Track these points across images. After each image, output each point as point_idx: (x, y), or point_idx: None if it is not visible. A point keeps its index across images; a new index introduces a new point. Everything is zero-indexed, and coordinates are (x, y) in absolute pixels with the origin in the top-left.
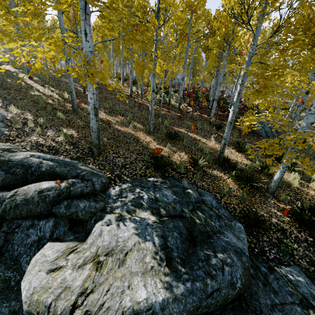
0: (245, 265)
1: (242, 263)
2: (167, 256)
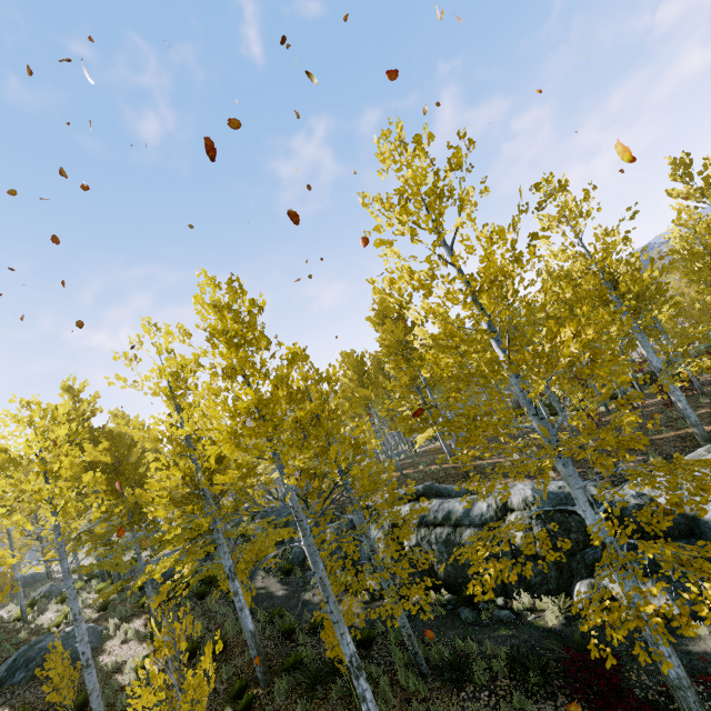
0: None
1: None
2: None
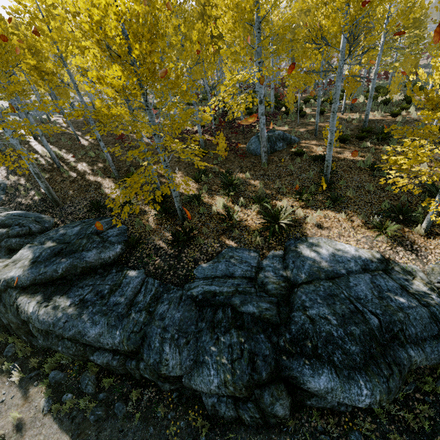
0: (73, 263)
1: (71, 262)
2: (35, 261)
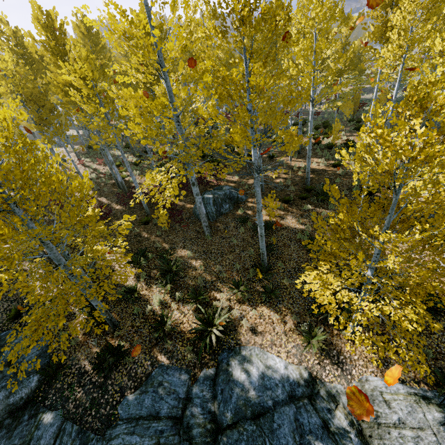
0: None
1: None
2: None
